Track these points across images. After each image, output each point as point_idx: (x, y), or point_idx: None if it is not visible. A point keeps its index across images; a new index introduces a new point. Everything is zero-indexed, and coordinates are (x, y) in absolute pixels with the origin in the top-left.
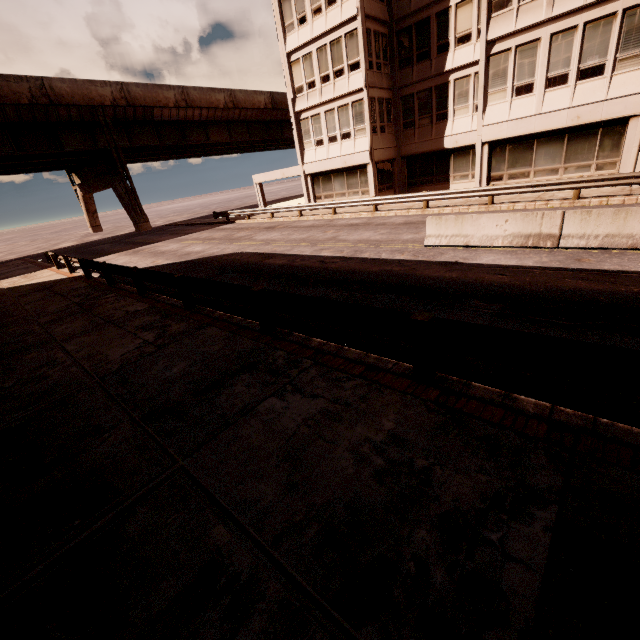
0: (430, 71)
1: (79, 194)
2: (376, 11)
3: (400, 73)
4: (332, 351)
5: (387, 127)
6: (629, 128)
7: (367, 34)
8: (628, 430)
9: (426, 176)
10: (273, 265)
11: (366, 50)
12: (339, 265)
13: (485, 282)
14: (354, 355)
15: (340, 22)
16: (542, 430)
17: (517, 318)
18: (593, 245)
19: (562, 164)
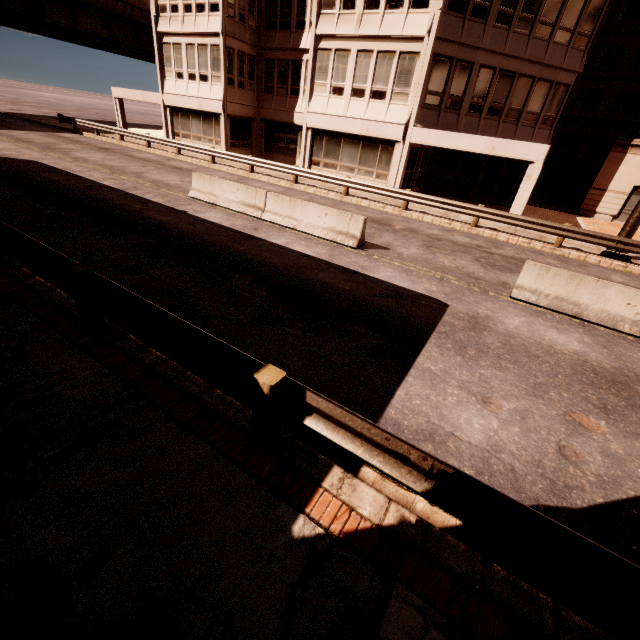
0: (289, 43)
1: None
2: None
3: (265, 34)
4: None
5: (248, 84)
6: (395, 150)
7: None
8: (60, 295)
9: (279, 145)
10: (43, 179)
11: None
12: (98, 193)
13: (172, 227)
14: None
15: None
16: (14, 290)
17: (142, 248)
18: (277, 222)
19: (357, 165)
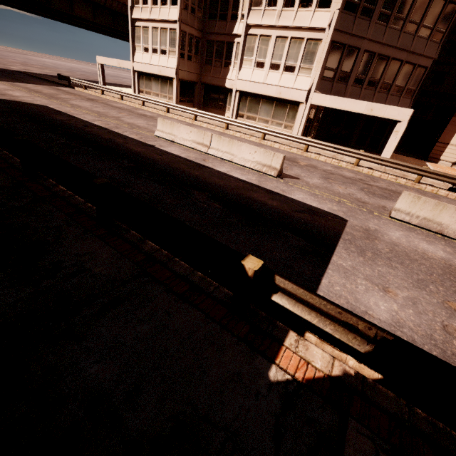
0: (225, 29)
1: None
2: None
3: (208, 22)
4: (4, 157)
5: (194, 57)
6: (299, 109)
7: None
8: (79, 200)
9: (214, 102)
10: (52, 118)
11: None
12: (92, 130)
13: (146, 156)
14: (13, 161)
15: None
16: (46, 195)
17: (128, 170)
18: (219, 156)
19: (271, 119)
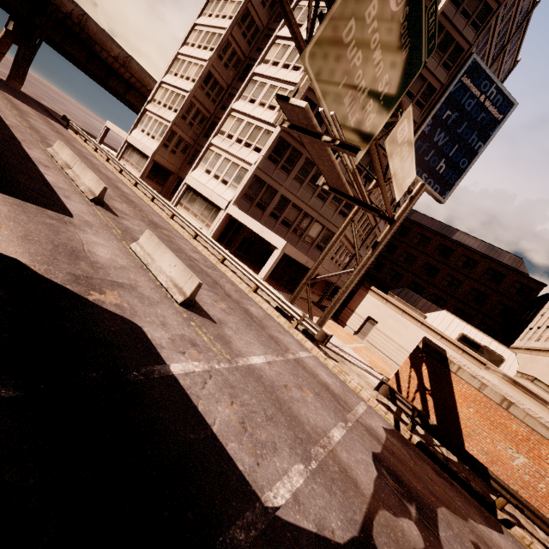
0: None
1: (2, 33)
2: (205, 102)
3: (202, 138)
4: None
5: (179, 154)
6: (220, 214)
7: (192, 105)
8: None
9: None
10: None
11: (184, 109)
12: None
13: None
14: None
15: (184, 88)
16: None
17: None
18: (71, 175)
19: (200, 214)
